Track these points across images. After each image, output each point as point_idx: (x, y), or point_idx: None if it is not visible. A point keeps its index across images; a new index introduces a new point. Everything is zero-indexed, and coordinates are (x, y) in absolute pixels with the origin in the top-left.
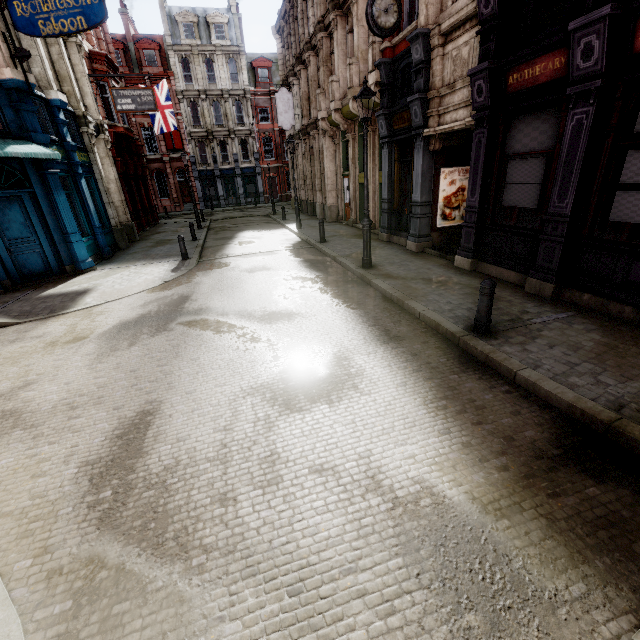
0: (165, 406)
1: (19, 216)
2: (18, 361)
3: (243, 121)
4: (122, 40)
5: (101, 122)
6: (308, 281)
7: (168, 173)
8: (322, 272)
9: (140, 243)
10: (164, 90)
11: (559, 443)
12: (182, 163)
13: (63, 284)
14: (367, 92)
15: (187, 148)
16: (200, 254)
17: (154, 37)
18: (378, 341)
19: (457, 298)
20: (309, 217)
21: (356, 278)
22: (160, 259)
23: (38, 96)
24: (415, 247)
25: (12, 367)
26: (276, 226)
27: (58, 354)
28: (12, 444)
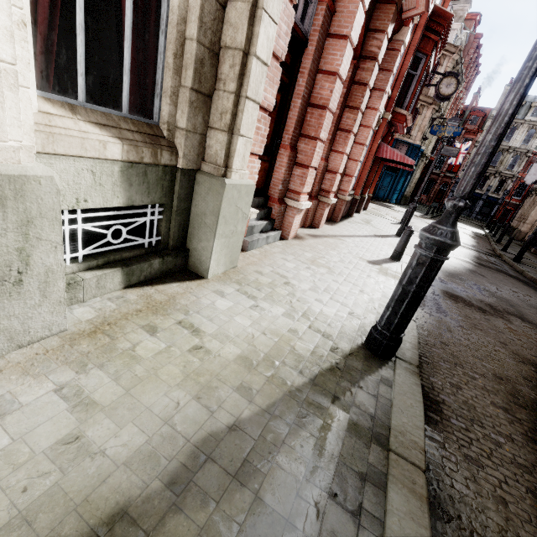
0: (416, 223)
1: (388, 180)
2: (385, 209)
3: (512, 168)
4: (464, 108)
5: (428, 156)
6: (468, 234)
7: (437, 182)
8: (477, 237)
9: (407, 206)
10: (467, 145)
11: (487, 252)
12: (449, 180)
13: (386, 203)
14: (535, 183)
15: (459, 173)
16: (432, 217)
17: (485, 109)
18: (472, 241)
19: (513, 252)
20: (506, 235)
21: (488, 242)
22: (416, 211)
23: (418, 148)
24: (533, 250)
25: (384, 209)
26: (479, 228)
27: (392, 212)
28: (391, 215)
